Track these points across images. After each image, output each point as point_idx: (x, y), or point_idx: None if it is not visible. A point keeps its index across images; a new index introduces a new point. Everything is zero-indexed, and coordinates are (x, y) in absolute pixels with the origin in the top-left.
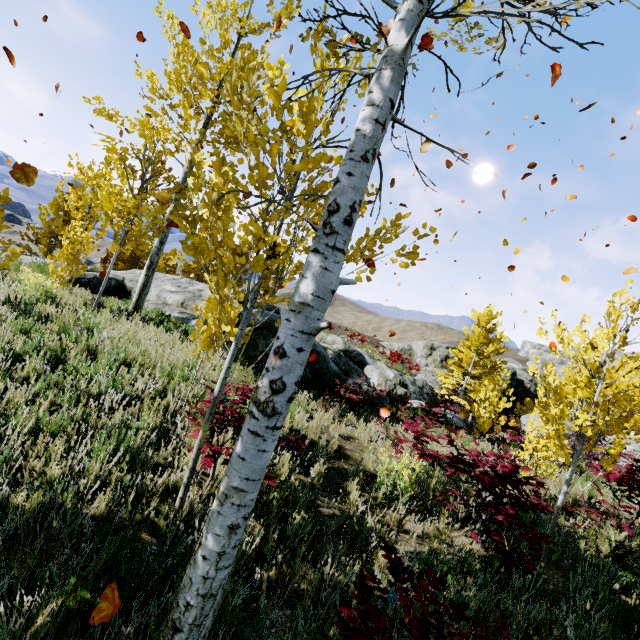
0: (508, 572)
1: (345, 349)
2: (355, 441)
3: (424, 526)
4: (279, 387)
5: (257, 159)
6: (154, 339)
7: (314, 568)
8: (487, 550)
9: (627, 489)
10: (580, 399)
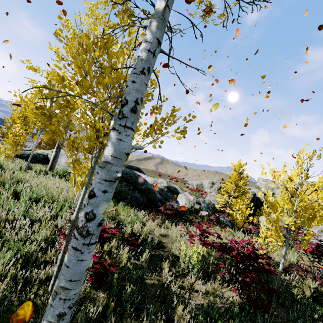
0: (255, 312)
1: (167, 186)
2: (169, 237)
3: (206, 286)
4: (91, 217)
5: (81, 76)
6: (57, 186)
7: (138, 322)
8: (242, 299)
9: (316, 257)
10: (286, 209)
